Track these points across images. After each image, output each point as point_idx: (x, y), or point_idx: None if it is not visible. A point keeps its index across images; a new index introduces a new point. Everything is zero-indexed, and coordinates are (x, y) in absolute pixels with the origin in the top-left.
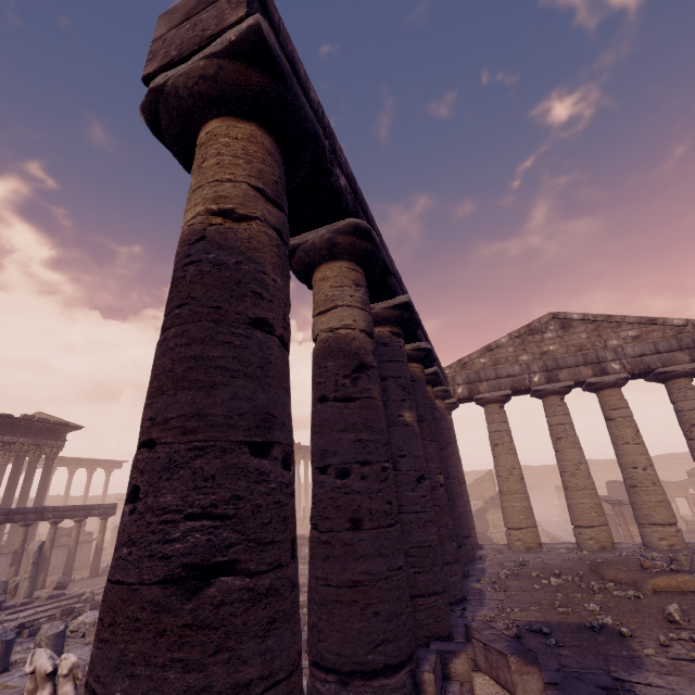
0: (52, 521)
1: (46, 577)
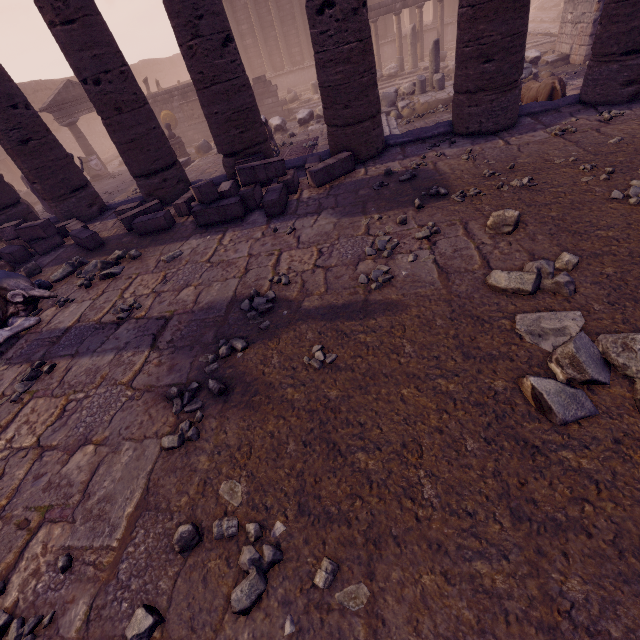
0: (437, 0)
1: (442, 50)
